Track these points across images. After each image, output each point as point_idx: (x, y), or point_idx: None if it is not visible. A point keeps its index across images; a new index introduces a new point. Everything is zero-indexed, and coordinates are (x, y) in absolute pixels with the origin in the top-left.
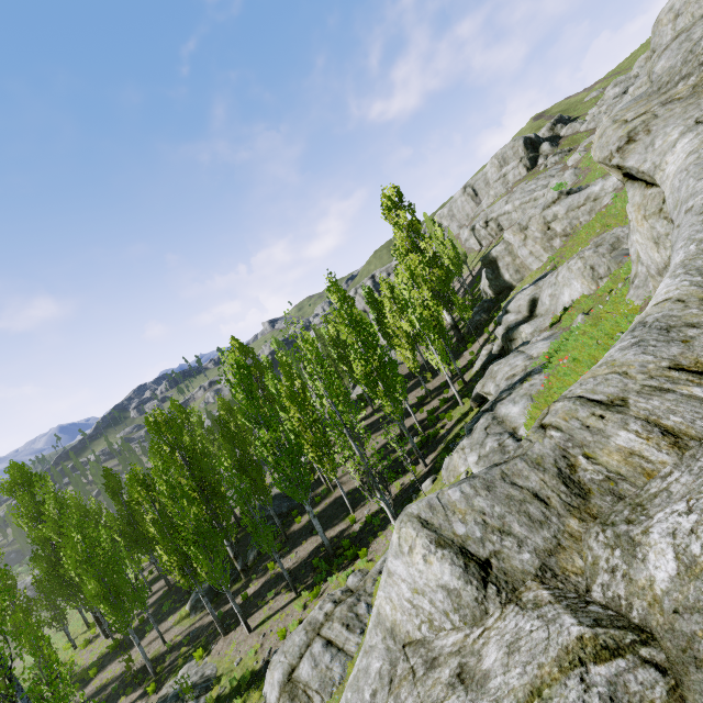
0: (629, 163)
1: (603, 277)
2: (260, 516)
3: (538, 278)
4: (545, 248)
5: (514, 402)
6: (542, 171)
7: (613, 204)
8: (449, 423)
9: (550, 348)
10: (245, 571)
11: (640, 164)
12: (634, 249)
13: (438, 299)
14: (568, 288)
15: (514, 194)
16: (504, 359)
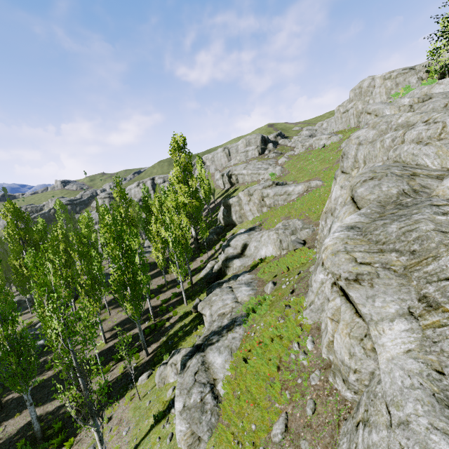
0: (351, 293)
1: (284, 249)
2: None
3: (251, 228)
4: (258, 210)
5: (220, 352)
6: (266, 159)
7: (296, 202)
8: (174, 317)
9: (250, 301)
10: None
11: (360, 303)
12: (316, 286)
13: (191, 219)
14: (265, 247)
15: (249, 166)
16: (220, 292)
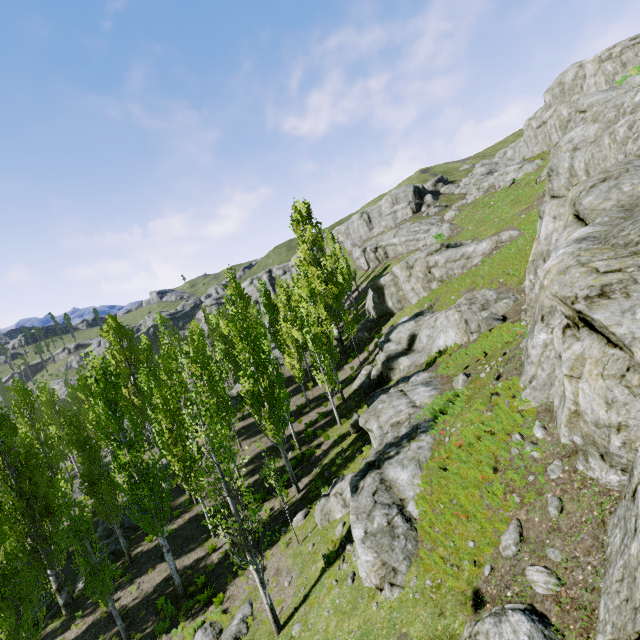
0: (597, 315)
1: (474, 332)
2: (104, 528)
3: (417, 314)
4: (424, 288)
5: (403, 465)
6: (424, 217)
7: (481, 266)
8: (326, 443)
9: (434, 402)
10: (69, 606)
11: (612, 324)
12: (536, 353)
13: (330, 313)
14: (444, 334)
15: (401, 231)
16: (388, 398)
